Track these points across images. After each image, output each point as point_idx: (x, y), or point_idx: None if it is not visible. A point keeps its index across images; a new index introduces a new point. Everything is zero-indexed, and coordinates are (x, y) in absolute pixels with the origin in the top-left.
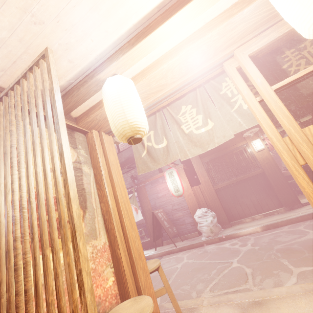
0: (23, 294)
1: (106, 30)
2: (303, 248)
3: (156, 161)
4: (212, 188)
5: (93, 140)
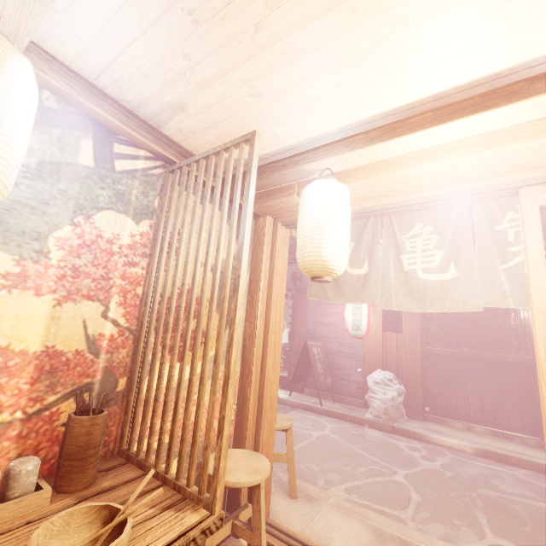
0: (152, 395)
1: (340, 112)
2: (529, 517)
3: (340, 291)
4: (419, 349)
5: (263, 230)
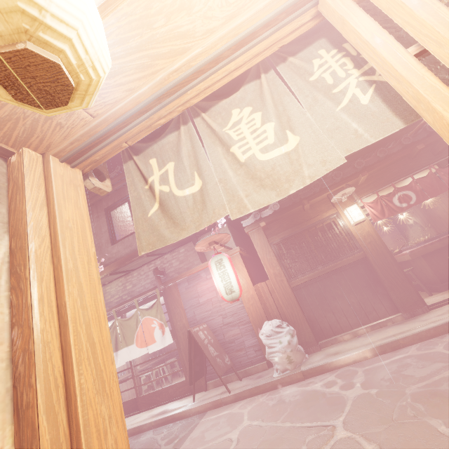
0: None
1: None
2: None
3: (179, 224)
4: (288, 285)
5: (20, 169)
